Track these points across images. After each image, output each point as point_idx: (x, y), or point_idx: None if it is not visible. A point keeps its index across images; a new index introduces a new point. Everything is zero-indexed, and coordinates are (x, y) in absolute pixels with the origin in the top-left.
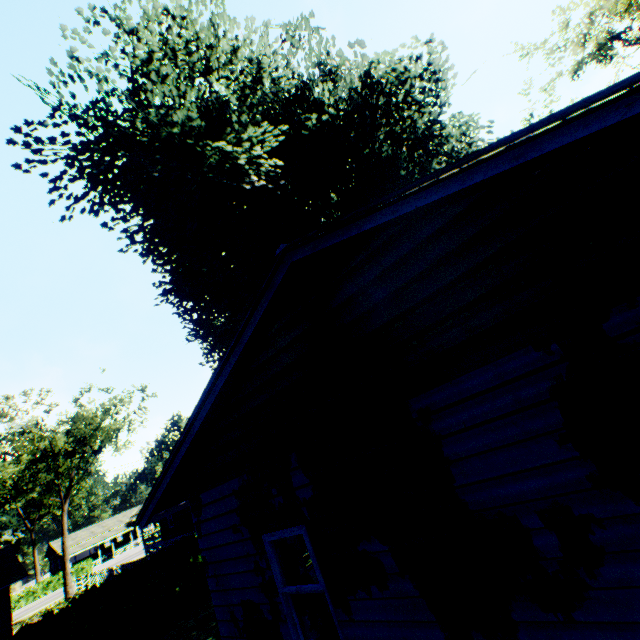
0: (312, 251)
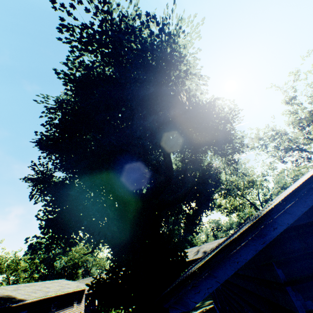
0: None
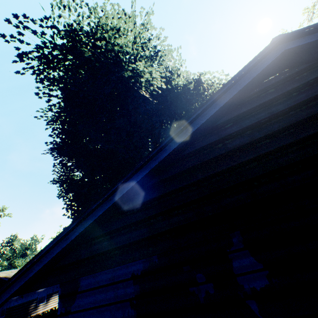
0: (316, 38)
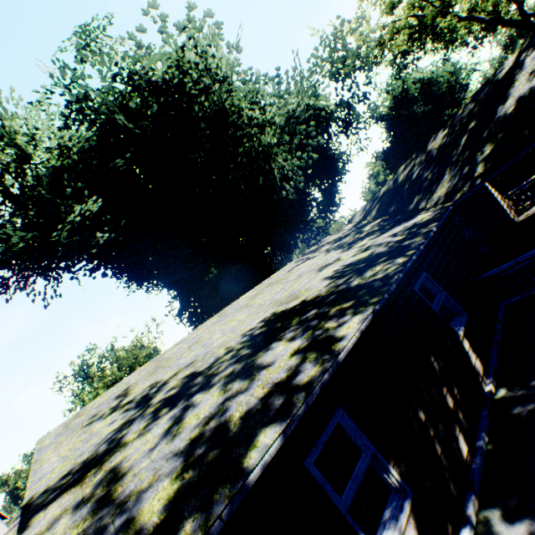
0: None
